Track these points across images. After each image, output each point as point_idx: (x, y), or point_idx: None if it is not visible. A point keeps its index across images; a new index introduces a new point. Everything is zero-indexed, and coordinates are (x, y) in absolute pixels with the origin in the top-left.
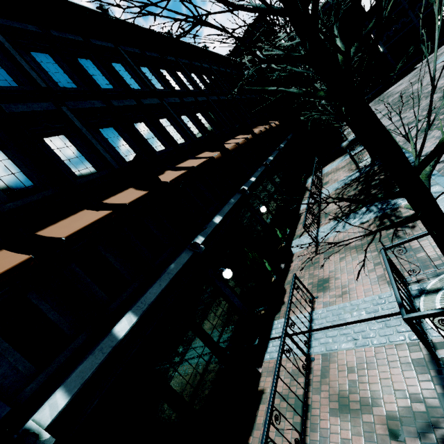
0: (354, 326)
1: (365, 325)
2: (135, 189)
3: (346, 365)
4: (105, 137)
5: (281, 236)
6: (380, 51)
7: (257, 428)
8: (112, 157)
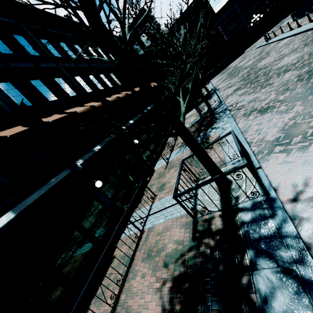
0: (168, 209)
1: (173, 207)
2: (22, 126)
3: (158, 232)
4: (2, 89)
5: (146, 159)
6: (225, 40)
7: (105, 279)
8: (6, 103)
